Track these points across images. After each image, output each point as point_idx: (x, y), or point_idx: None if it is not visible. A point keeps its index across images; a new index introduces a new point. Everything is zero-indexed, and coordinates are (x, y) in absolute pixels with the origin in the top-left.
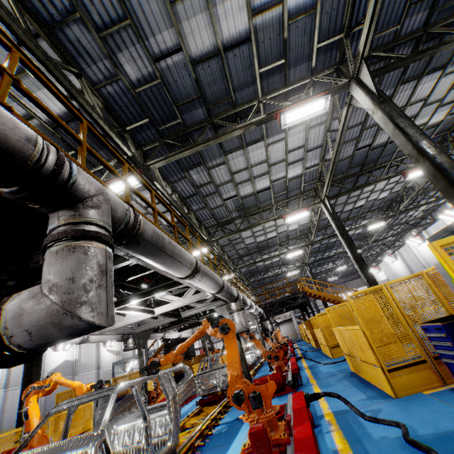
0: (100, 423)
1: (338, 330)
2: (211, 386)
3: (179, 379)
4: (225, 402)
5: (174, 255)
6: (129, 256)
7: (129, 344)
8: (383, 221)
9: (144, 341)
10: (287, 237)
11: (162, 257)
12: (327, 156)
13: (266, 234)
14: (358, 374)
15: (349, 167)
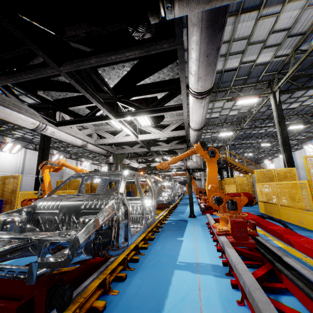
0: (118, 189)
1: (264, 184)
2: (157, 199)
3: (128, 194)
4: (169, 210)
5: (219, 50)
6: (180, 33)
7: (110, 159)
8: (303, 125)
9: (120, 160)
10: (225, 120)
11: (215, 43)
12: (300, 48)
13: (211, 113)
14: (269, 214)
15: (310, 65)
